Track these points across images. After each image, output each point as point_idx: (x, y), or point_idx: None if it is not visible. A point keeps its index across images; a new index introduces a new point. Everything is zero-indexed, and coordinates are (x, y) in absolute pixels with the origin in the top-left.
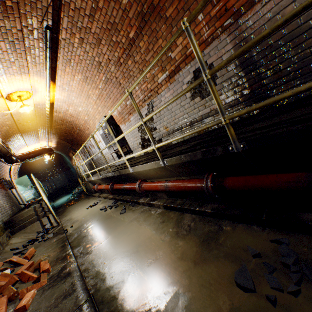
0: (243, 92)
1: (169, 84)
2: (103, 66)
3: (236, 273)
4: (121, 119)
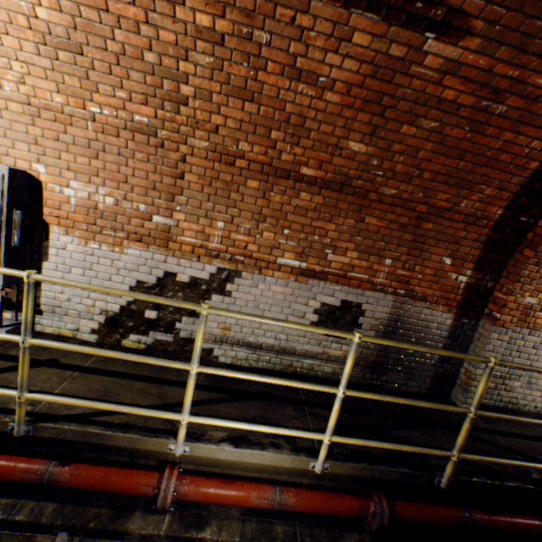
0: (368, 358)
1: (294, 278)
2: (182, 111)
3: None
4: (83, 221)
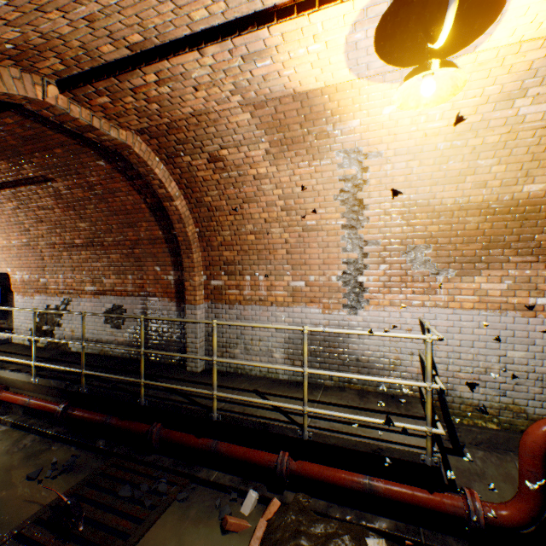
0: (138, 340)
1: (94, 297)
2: (32, 233)
3: (32, 471)
4: (23, 288)
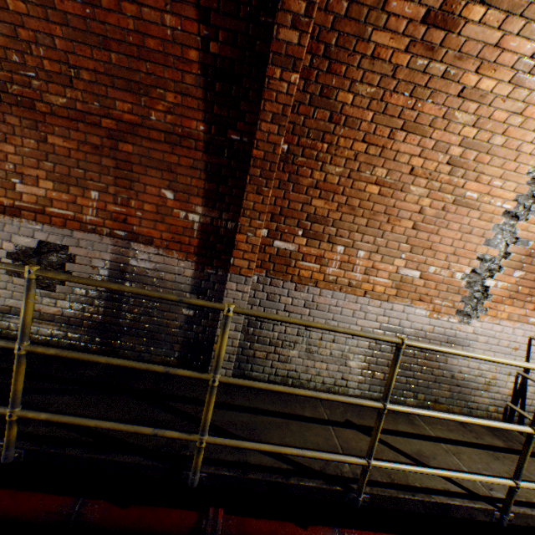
0: (94, 317)
1: None
2: None
3: None
4: None
